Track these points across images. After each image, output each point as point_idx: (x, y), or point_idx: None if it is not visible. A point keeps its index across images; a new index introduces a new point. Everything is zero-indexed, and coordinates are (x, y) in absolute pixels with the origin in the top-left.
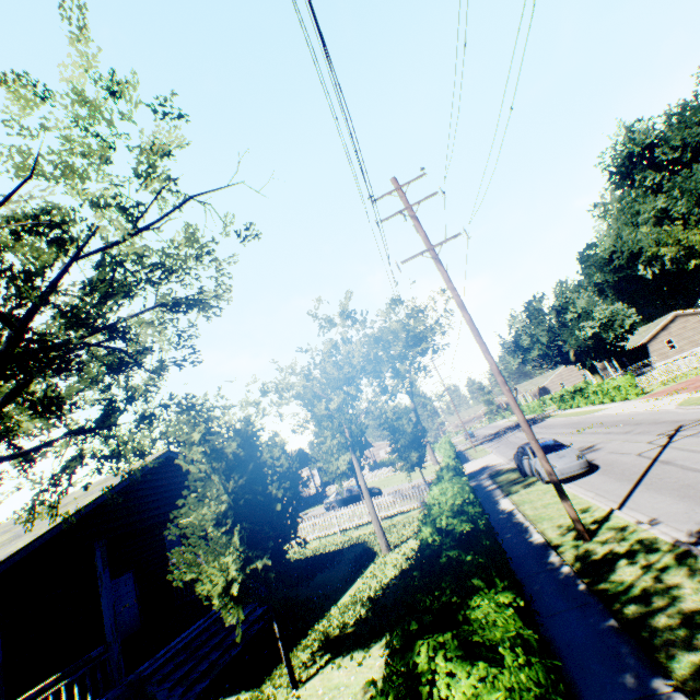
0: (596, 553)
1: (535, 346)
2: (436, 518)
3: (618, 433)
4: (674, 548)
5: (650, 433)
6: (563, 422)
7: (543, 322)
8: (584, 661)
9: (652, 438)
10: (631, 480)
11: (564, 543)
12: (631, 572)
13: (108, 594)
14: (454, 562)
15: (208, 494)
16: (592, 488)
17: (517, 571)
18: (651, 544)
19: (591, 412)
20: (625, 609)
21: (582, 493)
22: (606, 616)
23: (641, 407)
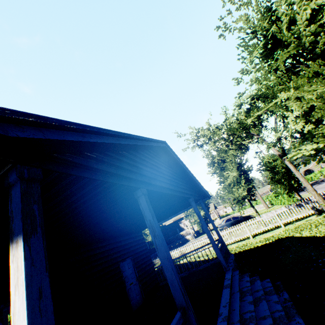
0: None
1: None
2: None
3: None
4: None
5: None
6: None
7: None
8: None
9: None
10: None
11: None
12: None
13: (164, 246)
14: None
15: None
16: None
17: None
18: None
19: None
20: None
21: None
22: None
23: None
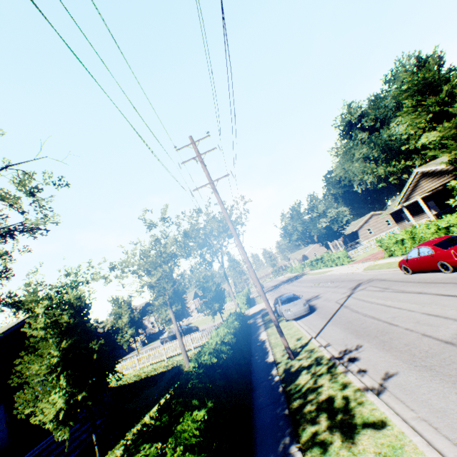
0: (294, 367)
1: (295, 233)
2: (203, 354)
3: (332, 287)
4: (329, 362)
5: (345, 287)
6: (310, 279)
7: (299, 218)
8: (265, 437)
9: (345, 290)
10: (327, 318)
11: (282, 361)
12: (305, 378)
13: None
14: (187, 389)
15: (43, 353)
16: (308, 323)
17: (254, 381)
18: (320, 359)
19: (324, 273)
20: (294, 402)
21: (301, 327)
22: (285, 407)
23: (348, 270)
